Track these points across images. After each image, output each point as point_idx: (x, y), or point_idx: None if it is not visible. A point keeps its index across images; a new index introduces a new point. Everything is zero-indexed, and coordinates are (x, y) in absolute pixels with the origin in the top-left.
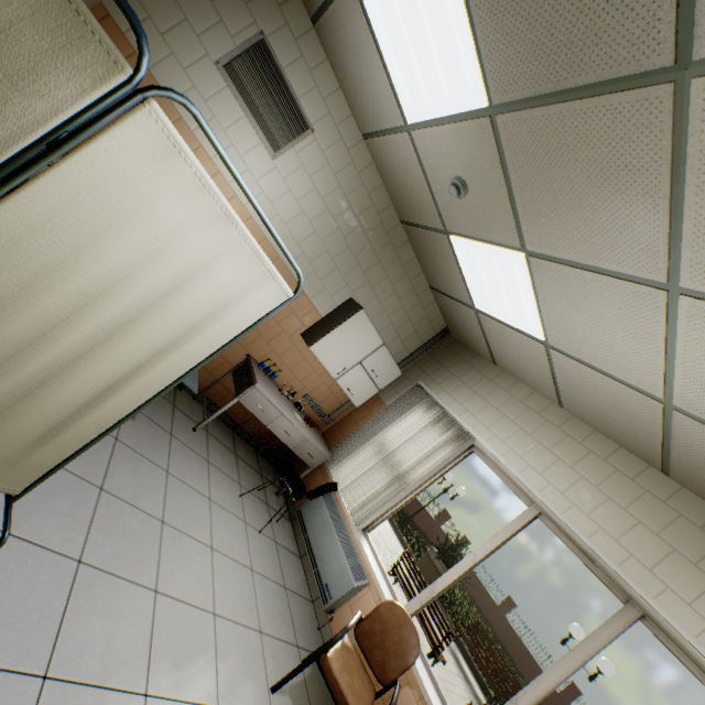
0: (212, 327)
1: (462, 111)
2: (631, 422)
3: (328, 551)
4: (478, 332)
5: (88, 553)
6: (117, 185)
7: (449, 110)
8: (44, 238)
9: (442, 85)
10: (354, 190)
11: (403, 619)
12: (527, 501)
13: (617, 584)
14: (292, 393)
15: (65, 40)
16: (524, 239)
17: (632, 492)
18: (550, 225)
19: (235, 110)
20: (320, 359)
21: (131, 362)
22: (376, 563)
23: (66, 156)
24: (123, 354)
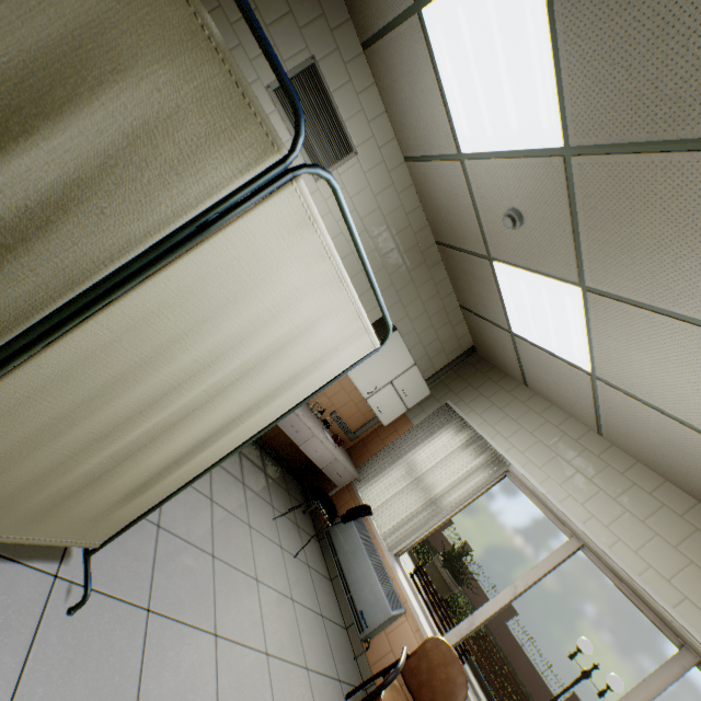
0: (302, 382)
1: (530, 148)
2: (684, 459)
3: (361, 576)
4: (511, 354)
5: (154, 600)
6: (249, 258)
7: (515, 146)
8: (174, 313)
9: (510, 121)
10: (392, 211)
11: (450, 657)
12: (567, 532)
13: (671, 627)
14: (321, 411)
15: (227, 122)
16: (584, 275)
17: (682, 530)
18: (618, 265)
19: (282, 133)
20: (352, 379)
21: (223, 419)
22: (410, 590)
23: (210, 236)
24: (219, 412)
